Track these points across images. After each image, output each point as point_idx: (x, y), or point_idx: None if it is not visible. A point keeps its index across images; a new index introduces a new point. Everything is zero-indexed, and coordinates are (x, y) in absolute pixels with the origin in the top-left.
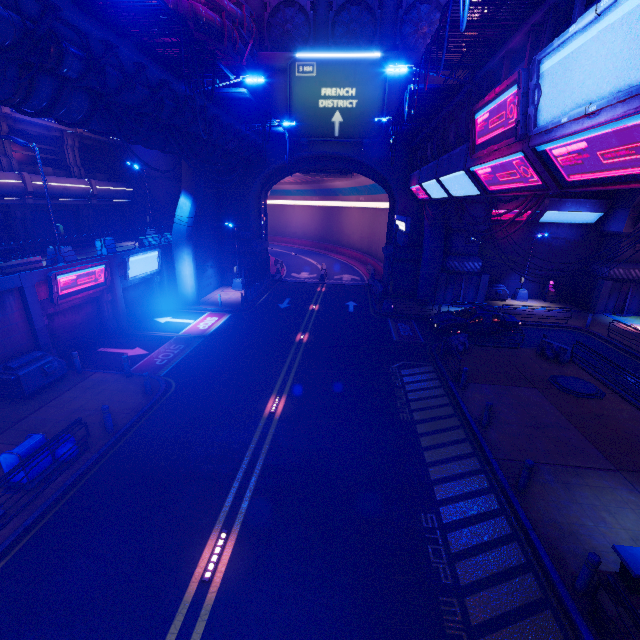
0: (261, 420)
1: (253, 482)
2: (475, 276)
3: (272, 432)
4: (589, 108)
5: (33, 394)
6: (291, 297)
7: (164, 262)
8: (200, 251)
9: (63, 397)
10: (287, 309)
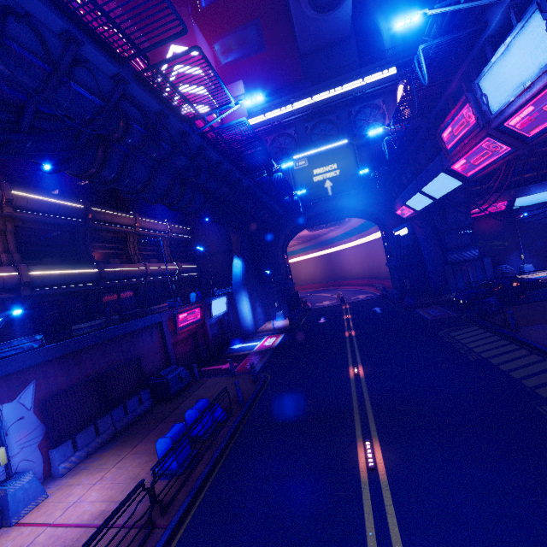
0: (350, 381)
1: (370, 413)
2: (477, 261)
3: (365, 385)
4: (525, 85)
5: (174, 395)
6: (324, 315)
7: (229, 305)
8: (251, 294)
9: (195, 394)
10: (326, 322)
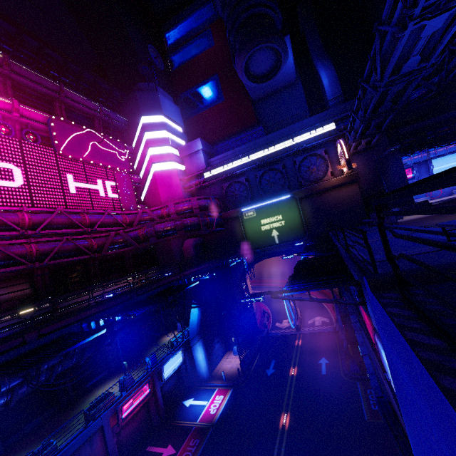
0: None
1: None
2: None
3: None
4: None
5: None
6: (275, 358)
7: (186, 353)
8: (208, 336)
9: None
10: (272, 377)
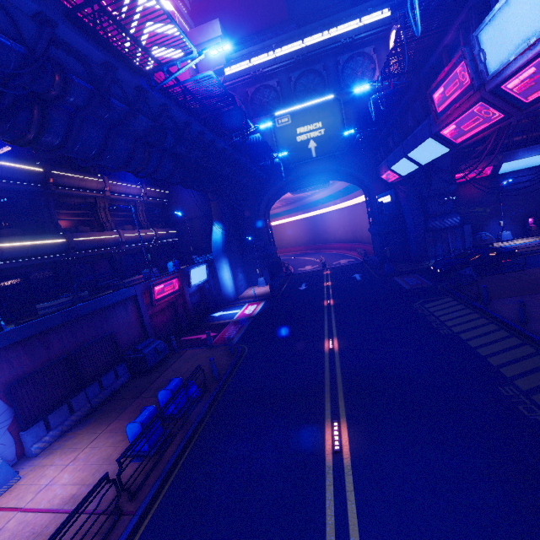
0: (325, 355)
1: (340, 391)
2: (457, 228)
3: (338, 360)
4: (530, 41)
5: (152, 368)
6: (305, 282)
7: (210, 273)
8: (232, 261)
9: (173, 367)
10: (307, 289)
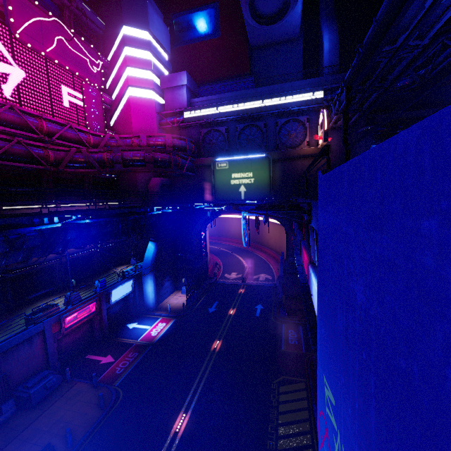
0: (167, 440)
1: None
2: None
3: None
4: None
5: (38, 403)
6: (219, 300)
7: (136, 284)
8: (160, 273)
9: (53, 407)
10: (213, 314)
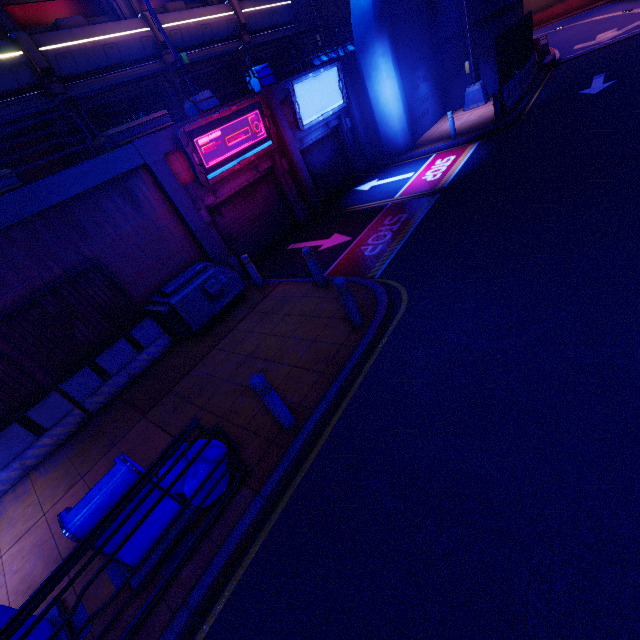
0: None
1: None
2: None
3: None
4: None
5: (206, 327)
6: (604, 71)
7: (350, 90)
8: (402, 49)
9: (236, 331)
10: (612, 89)
